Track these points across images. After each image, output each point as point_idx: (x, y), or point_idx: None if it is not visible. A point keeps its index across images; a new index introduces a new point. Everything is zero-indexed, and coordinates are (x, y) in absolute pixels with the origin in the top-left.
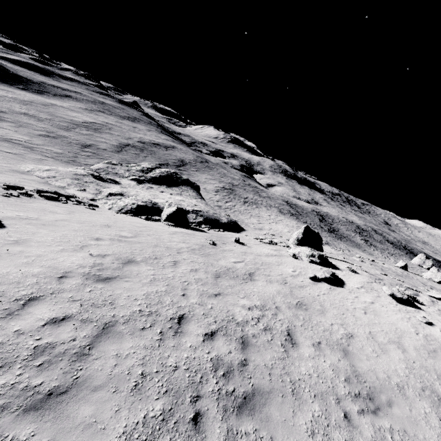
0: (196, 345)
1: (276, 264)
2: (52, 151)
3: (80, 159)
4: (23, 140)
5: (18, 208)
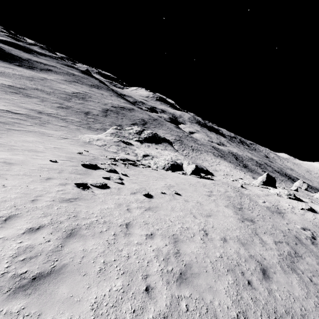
0: (316, 249)
1: (277, 201)
2: (74, 120)
3: (92, 125)
4: (54, 113)
5: (151, 178)
